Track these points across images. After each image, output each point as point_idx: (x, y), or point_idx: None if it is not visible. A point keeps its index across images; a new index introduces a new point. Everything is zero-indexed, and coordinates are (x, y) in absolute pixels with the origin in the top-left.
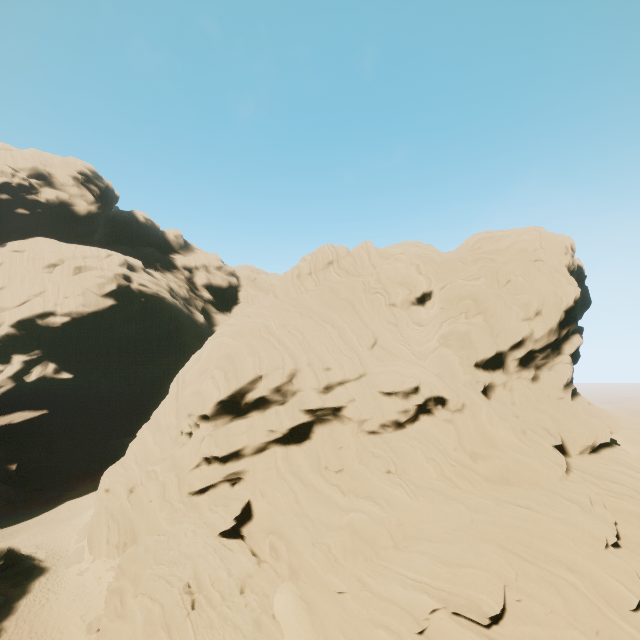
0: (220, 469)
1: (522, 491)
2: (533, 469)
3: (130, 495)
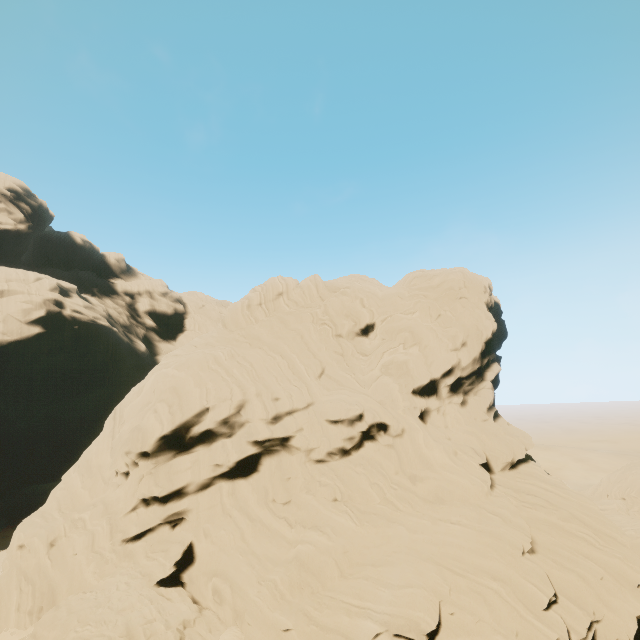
0: (160, 510)
1: (454, 508)
2: (463, 487)
3: (50, 549)
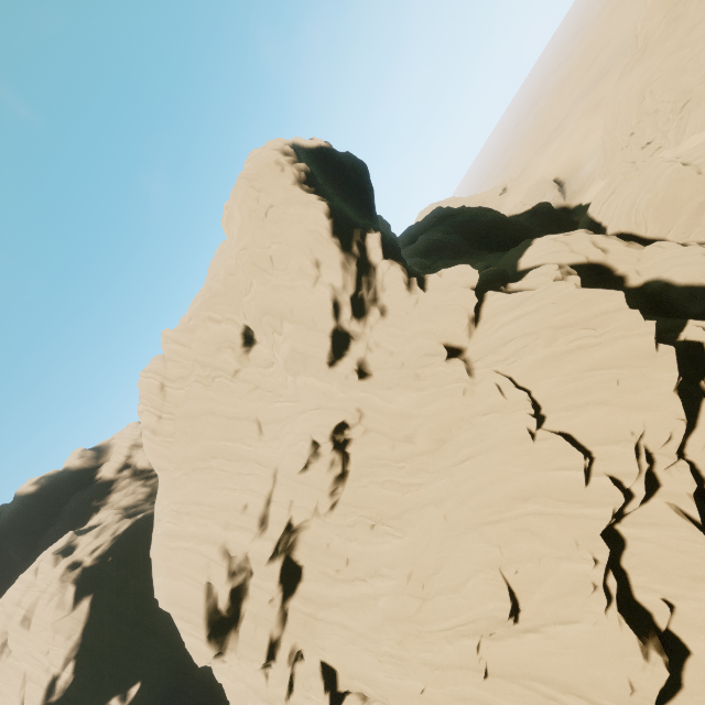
0: (277, 667)
1: (455, 442)
2: (446, 410)
3: None
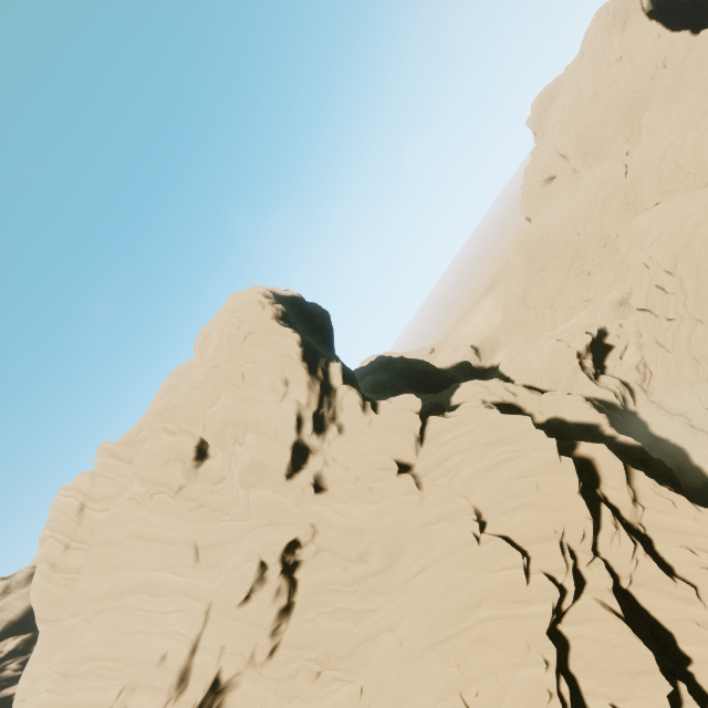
0: None
1: (408, 554)
2: (399, 521)
3: None
